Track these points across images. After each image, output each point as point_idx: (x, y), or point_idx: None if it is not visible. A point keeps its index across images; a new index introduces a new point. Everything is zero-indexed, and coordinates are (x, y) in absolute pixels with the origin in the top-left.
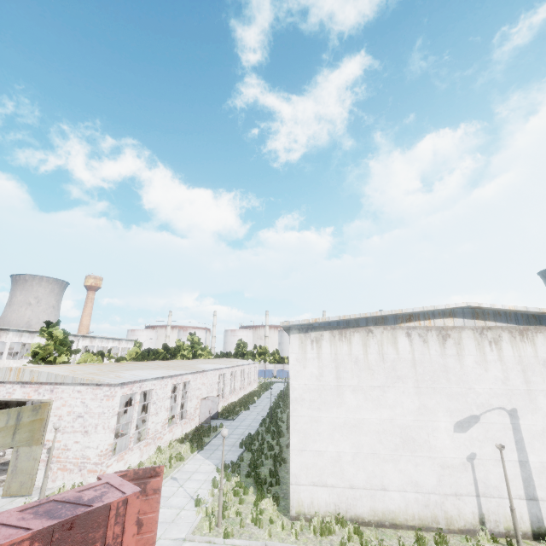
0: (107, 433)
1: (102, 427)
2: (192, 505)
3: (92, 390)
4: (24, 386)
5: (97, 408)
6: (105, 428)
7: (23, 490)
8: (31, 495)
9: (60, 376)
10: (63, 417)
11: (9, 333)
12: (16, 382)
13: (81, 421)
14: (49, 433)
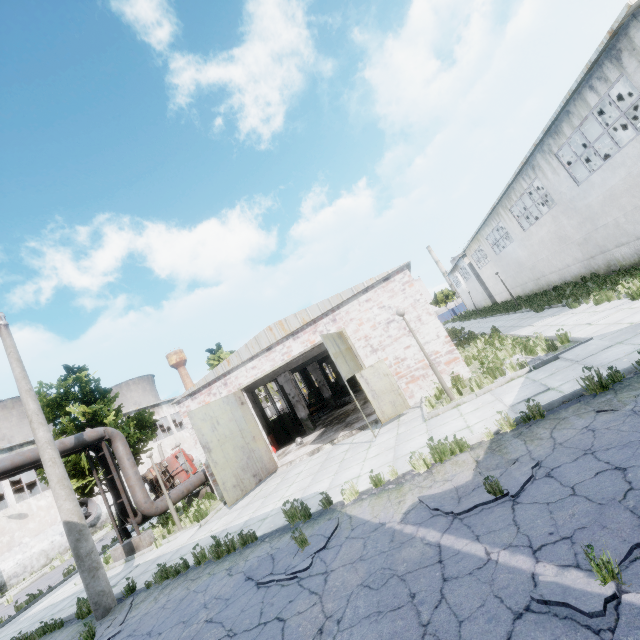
0: (436, 319)
1: (427, 315)
2: (626, 305)
3: (382, 289)
4: (296, 337)
5: (404, 301)
6: (431, 314)
7: (399, 409)
8: (406, 413)
9: (335, 297)
10: (370, 335)
11: (162, 407)
12: (284, 339)
13: (395, 325)
14: (367, 359)
